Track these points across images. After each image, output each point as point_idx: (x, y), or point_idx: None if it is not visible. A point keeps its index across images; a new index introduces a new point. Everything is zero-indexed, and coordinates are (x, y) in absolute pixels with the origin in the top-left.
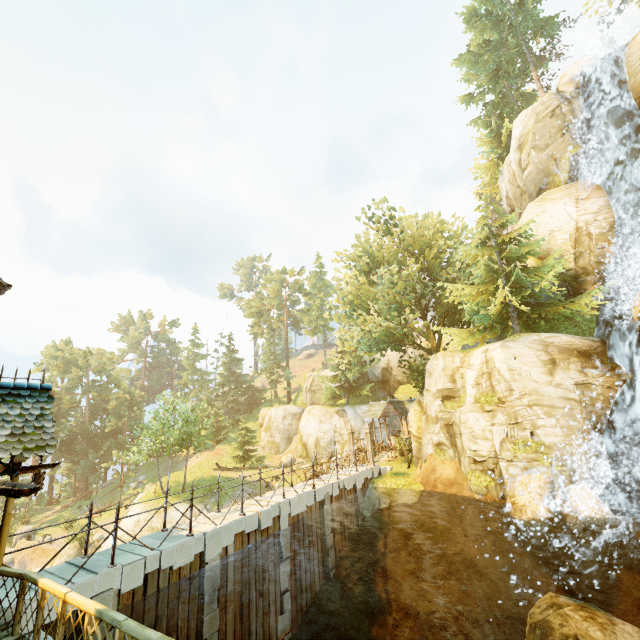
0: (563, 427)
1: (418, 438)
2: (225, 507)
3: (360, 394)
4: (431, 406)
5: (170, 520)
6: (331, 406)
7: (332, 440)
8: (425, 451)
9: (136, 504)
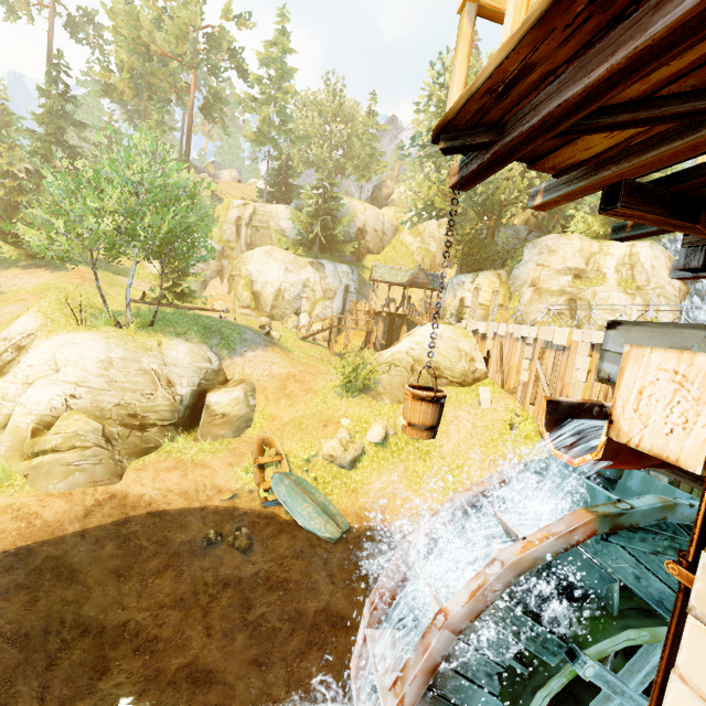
0: (673, 314)
1: (489, 307)
2: (241, 353)
3: (334, 250)
4: (551, 281)
5: (173, 363)
6: (296, 254)
7: (300, 295)
8: (532, 318)
9: (63, 332)
